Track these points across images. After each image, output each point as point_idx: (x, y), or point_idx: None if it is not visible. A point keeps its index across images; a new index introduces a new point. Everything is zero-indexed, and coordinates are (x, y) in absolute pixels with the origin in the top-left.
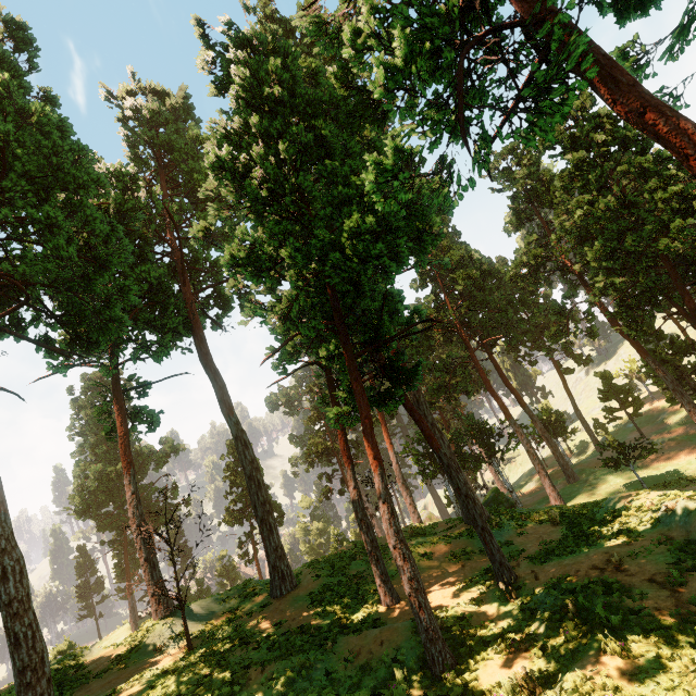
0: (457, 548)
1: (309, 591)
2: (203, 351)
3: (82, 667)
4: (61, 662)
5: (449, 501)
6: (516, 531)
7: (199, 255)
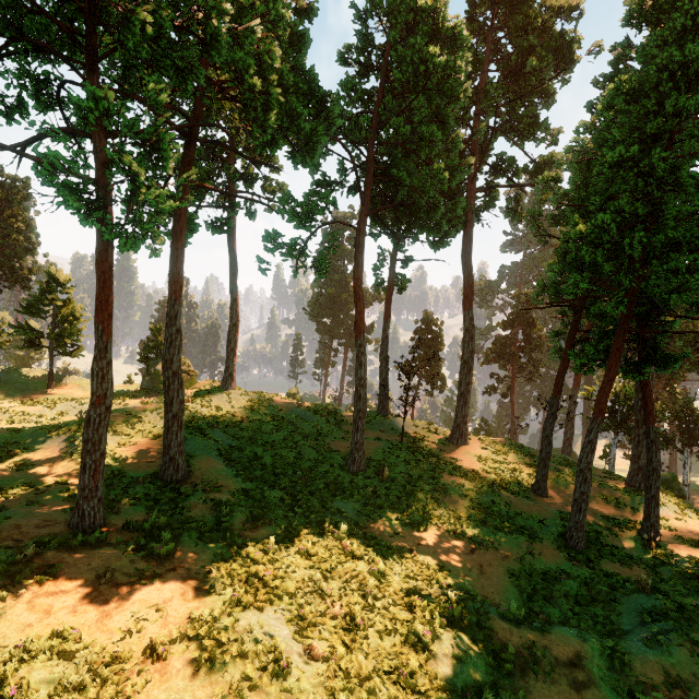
0: (609, 494)
1: (477, 453)
2: (467, 251)
3: (342, 415)
4: (327, 406)
5: (604, 456)
6: (676, 515)
7: (490, 146)
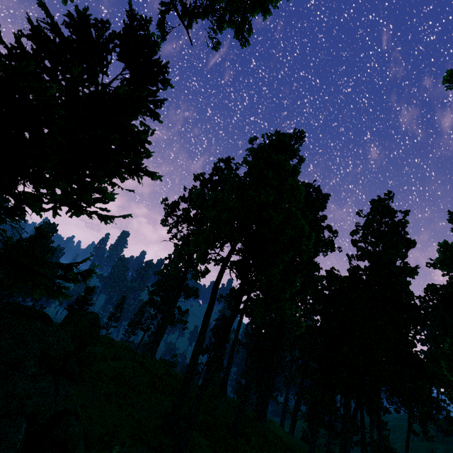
0: None
1: (272, 430)
2: None
3: None
4: None
5: (303, 438)
6: None
7: None
